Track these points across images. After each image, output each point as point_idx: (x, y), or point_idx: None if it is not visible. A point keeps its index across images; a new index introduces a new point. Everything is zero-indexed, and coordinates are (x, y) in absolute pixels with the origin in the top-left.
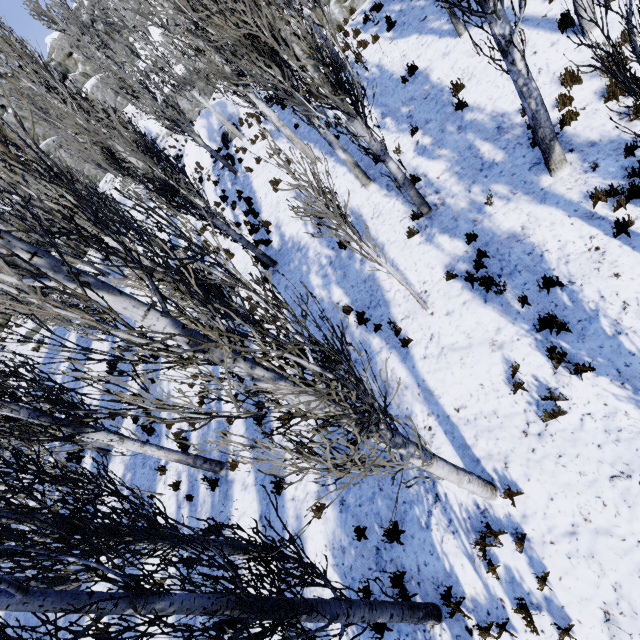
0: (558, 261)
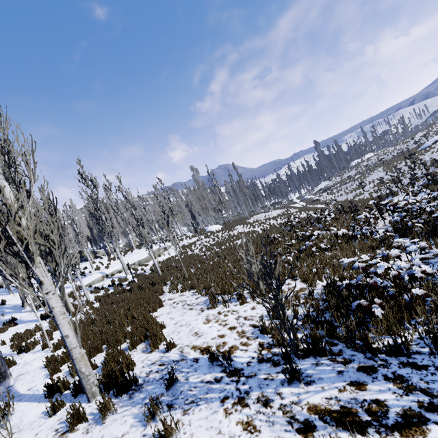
0: (19, 318)
